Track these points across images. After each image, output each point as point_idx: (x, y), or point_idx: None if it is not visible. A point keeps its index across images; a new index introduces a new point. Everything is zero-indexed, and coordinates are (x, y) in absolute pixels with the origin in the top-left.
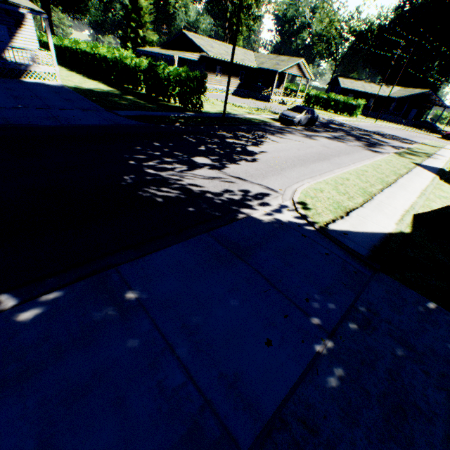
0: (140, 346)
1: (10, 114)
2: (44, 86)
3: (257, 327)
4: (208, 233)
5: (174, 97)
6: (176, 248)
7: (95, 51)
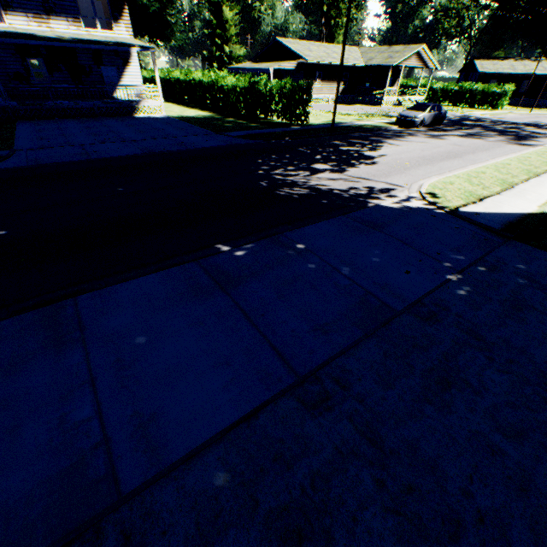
0: (316, 268)
1: (147, 144)
2: (154, 119)
3: (397, 265)
4: (343, 215)
5: (277, 112)
6: (320, 224)
7: (190, 78)
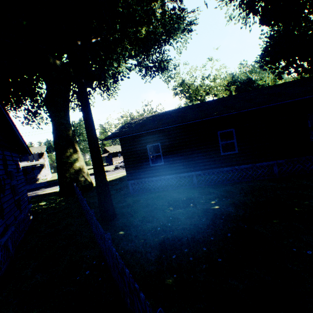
0: None
1: None
2: (40, 182)
3: None
4: None
5: None
6: None
7: None
